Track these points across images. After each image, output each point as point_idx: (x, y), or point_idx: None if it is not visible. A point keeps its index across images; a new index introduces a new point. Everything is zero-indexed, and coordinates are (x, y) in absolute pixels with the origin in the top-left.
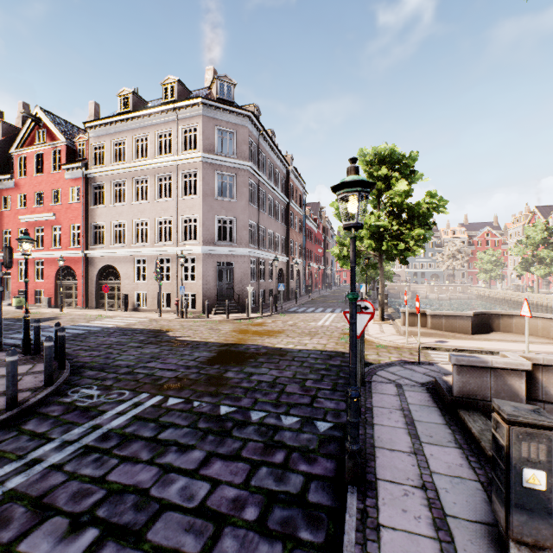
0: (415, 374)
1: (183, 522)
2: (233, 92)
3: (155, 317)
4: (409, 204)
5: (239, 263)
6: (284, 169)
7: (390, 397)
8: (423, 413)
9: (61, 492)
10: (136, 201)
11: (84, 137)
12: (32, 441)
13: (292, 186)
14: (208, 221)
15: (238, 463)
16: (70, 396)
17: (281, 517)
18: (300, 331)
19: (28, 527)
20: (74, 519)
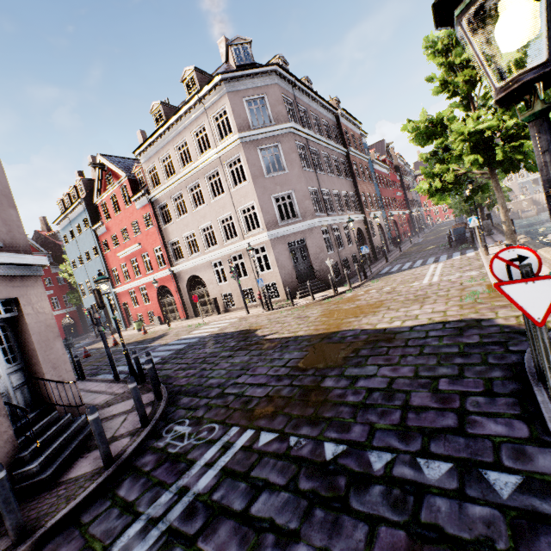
0: None
1: None
2: (250, 51)
3: (244, 315)
4: None
5: (310, 238)
6: (332, 116)
7: None
8: None
9: None
10: (195, 209)
11: (138, 166)
12: (120, 517)
13: (346, 132)
14: (266, 204)
15: None
16: (164, 437)
17: None
18: (402, 298)
19: None
20: None
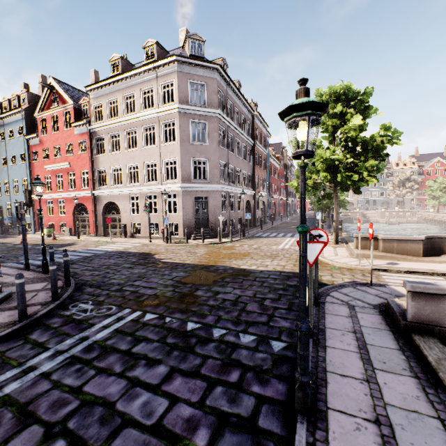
0: (367, 296)
1: (139, 440)
2: (203, 48)
3: (147, 242)
4: (363, 138)
5: (212, 197)
6: (250, 115)
7: (342, 319)
8: (376, 336)
9: (44, 401)
10: (128, 149)
11: (86, 99)
12: (33, 349)
13: (257, 129)
14: (185, 163)
15: (196, 380)
16: (70, 309)
17: (230, 442)
18: (263, 254)
19: (10, 434)
20: (48, 429)
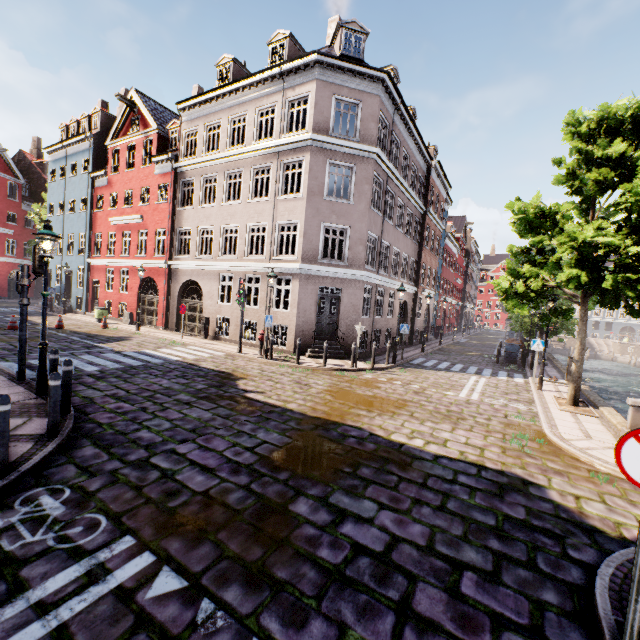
0: None
1: None
2: (363, 45)
3: (234, 352)
4: None
5: (349, 291)
6: (424, 165)
7: None
8: None
9: None
10: (226, 202)
11: (177, 123)
12: None
13: (432, 189)
14: (312, 230)
15: None
16: (12, 511)
17: None
18: (432, 407)
19: None
20: None
